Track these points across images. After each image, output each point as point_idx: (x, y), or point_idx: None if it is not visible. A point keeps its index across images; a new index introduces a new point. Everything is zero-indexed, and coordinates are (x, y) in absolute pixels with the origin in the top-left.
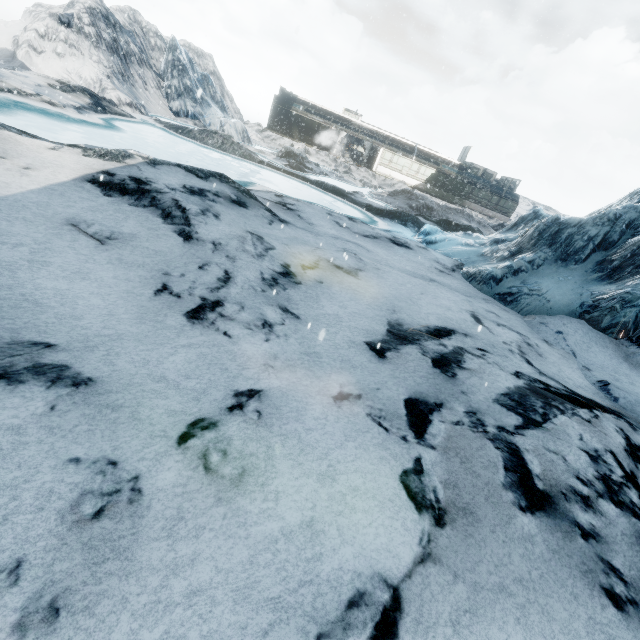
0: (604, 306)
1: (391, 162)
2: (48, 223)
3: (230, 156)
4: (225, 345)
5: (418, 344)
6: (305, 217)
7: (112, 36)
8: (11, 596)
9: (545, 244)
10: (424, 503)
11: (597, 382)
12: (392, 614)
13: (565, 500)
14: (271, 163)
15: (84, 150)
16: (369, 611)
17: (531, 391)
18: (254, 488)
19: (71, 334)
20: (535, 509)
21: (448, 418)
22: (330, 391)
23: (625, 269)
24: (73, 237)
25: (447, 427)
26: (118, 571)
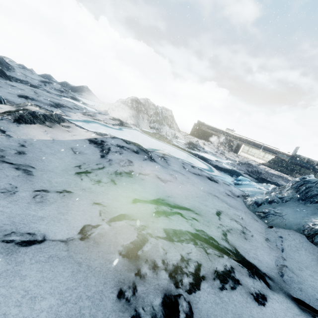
0: (317, 228)
1: (248, 151)
2: (66, 147)
3: (160, 141)
4: (78, 181)
5: (158, 205)
6: (169, 162)
7: (136, 106)
8: None
9: (294, 190)
10: (84, 233)
11: (280, 265)
12: (36, 242)
13: (144, 262)
14: (177, 145)
15: (94, 132)
16: (31, 237)
17: (192, 234)
18: (39, 205)
19: (42, 167)
20: (126, 257)
21: (130, 223)
22: (96, 201)
23: None
24: (69, 151)
25: (125, 224)
26: None
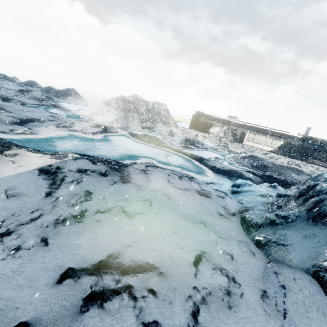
0: None
1: (253, 139)
2: None
3: (150, 145)
4: None
5: (100, 276)
6: (150, 177)
7: (123, 105)
8: None
9: (301, 204)
10: None
11: None
12: None
13: None
14: (170, 146)
15: (51, 156)
16: None
17: None
18: None
19: None
20: None
21: None
22: None
23: None
24: None
25: None
26: None
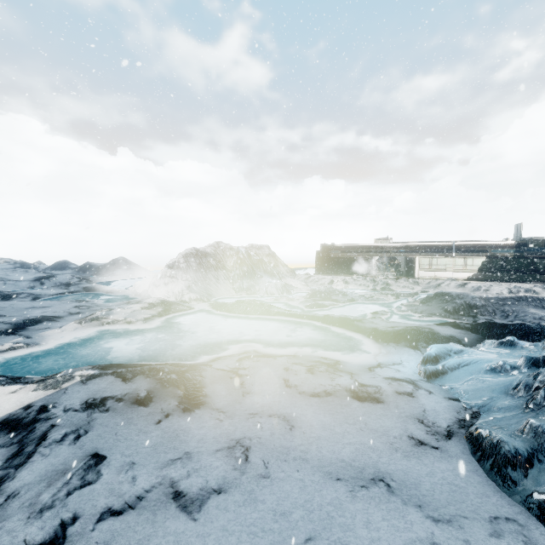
0: None
1: (431, 265)
2: None
3: (250, 316)
4: None
5: None
6: (248, 383)
7: (198, 262)
8: None
9: None
10: None
11: None
12: None
13: None
14: (286, 311)
15: (39, 384)
16: None
17: None
18: None
19: None
20: None
21: None
22: None
23: None
24: None
25: None
26: None
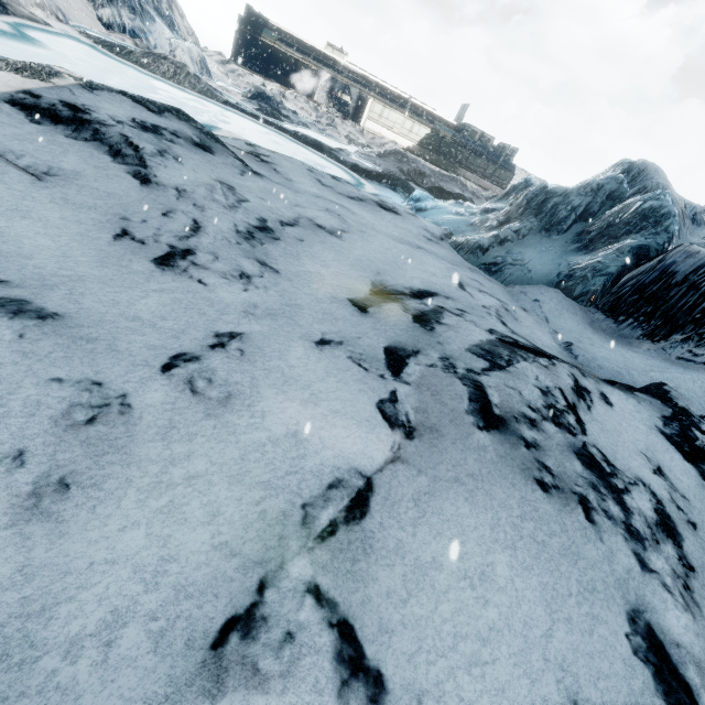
0: (578, 275)
1: (381, 117)
2: None
3: (186, 91)
4: (201, 292)
5: (400, 302)
6: (282, 172)
7: None
8: (20, 474)
9: (532, 214)
10: (397, 423)
11: (563, 343)
12: (365, 494)
13: (516, 422)
14: (239, 105)
15: None
16: (346, 491)
17: (501, 343)
18: (241, 408)
19: (23, 272)
20: (491, 428)
21: (423, 362)
22: (312, 337)
23: (600, 240)
24: (0, 169)
25: (422, 368)
26: (119, 462)
